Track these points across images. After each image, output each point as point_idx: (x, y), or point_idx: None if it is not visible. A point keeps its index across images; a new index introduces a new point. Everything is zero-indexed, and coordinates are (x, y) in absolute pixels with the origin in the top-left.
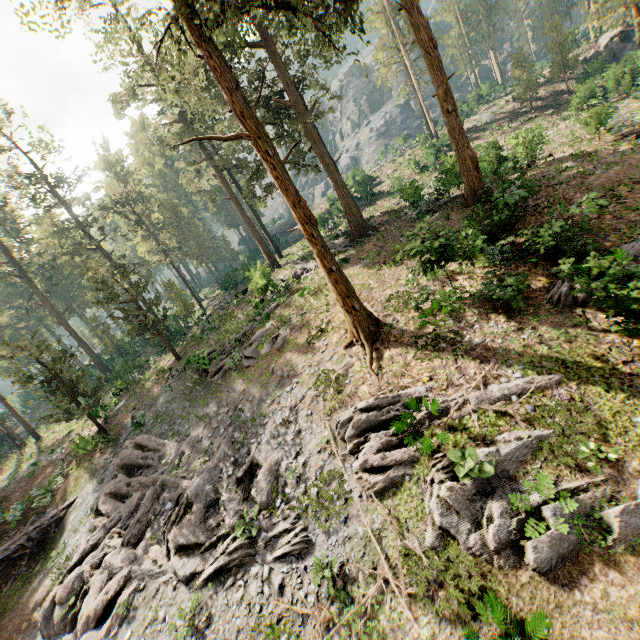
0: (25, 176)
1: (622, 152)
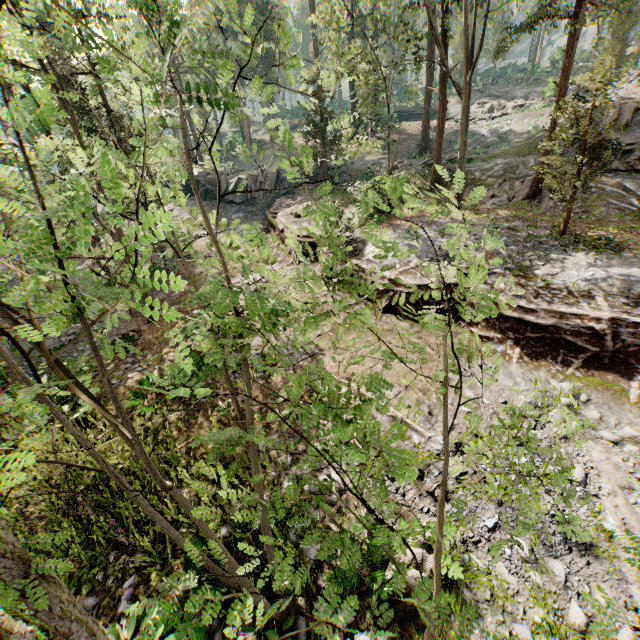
0: None
1: None
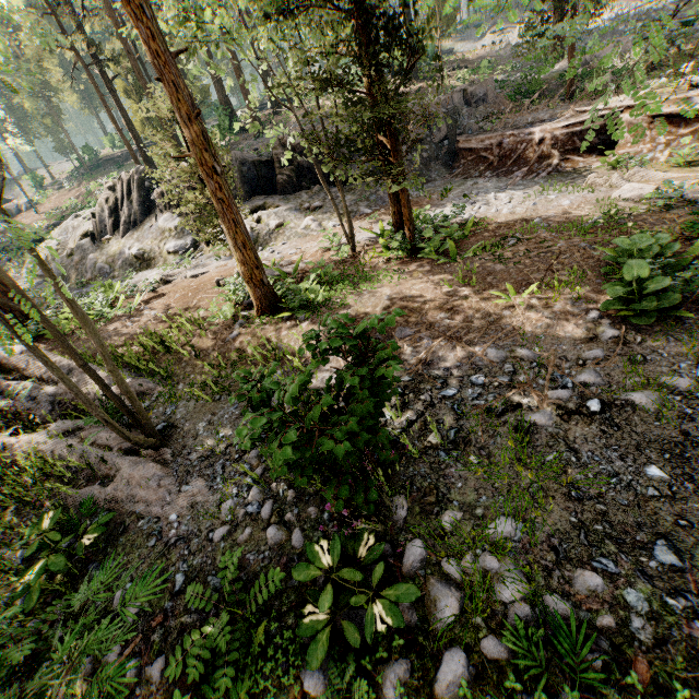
0: None
1: None
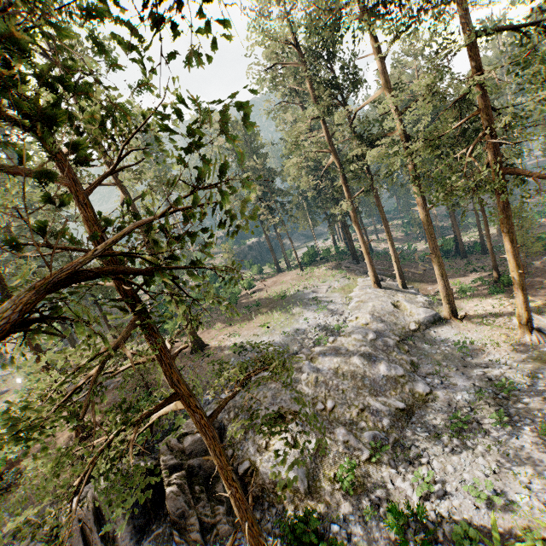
0: None
1: None
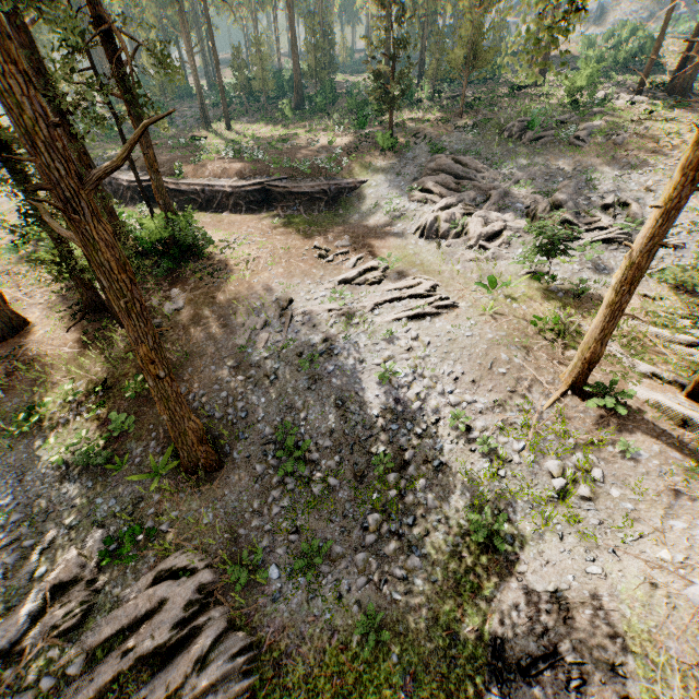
0: None
1: None
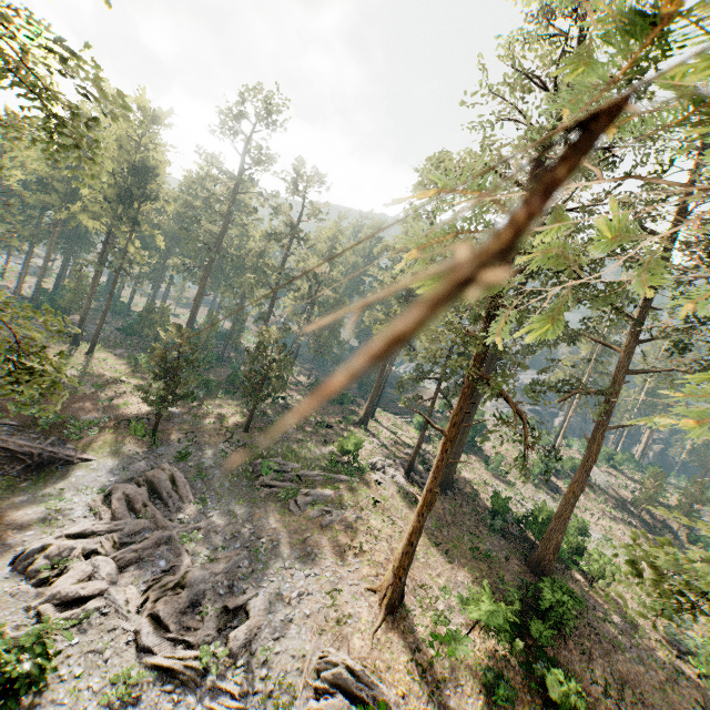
0: (291, 223)
1: (655, 660)
